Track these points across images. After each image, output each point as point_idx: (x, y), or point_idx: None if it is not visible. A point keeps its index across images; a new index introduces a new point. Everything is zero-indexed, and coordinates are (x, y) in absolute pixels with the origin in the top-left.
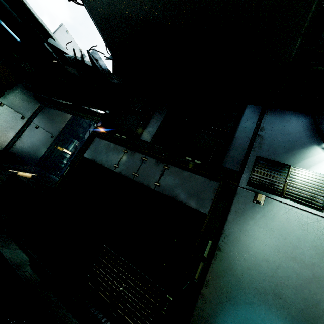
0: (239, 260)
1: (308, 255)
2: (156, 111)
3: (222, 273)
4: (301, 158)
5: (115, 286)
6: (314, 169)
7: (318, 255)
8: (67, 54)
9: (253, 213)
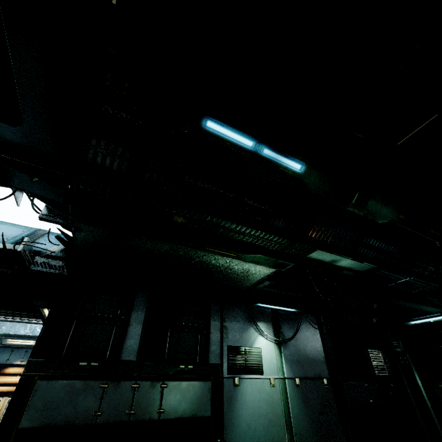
0: (238, 440)
1: (264, 409)
2: (131, 314)
3: None
4: (248, 339)
5: None
6: (254, 346)
7: (267, 405)
8: None
9: (236, 396)
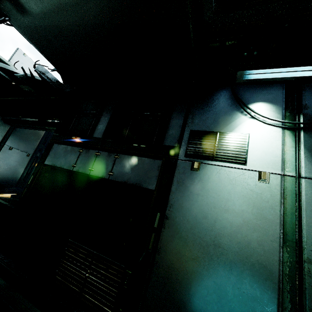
0: (184, 223)
1: (237, 205)
2: (104, 109)
3: (171, 238)
4: (225, 124)
5: (81, 274)
6: (236, 131)
7: (245, 202)
8: (16, 74)
9: (192, 180)
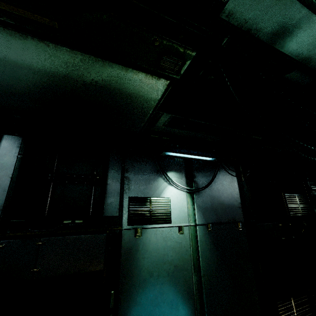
0: (137, 289)
1: (170, 256)
2: None
3: (128, 309)
4: (155, 189)
5: None
6: (162, 196)
7: (174, 252)
8: None
9: (137, 246)
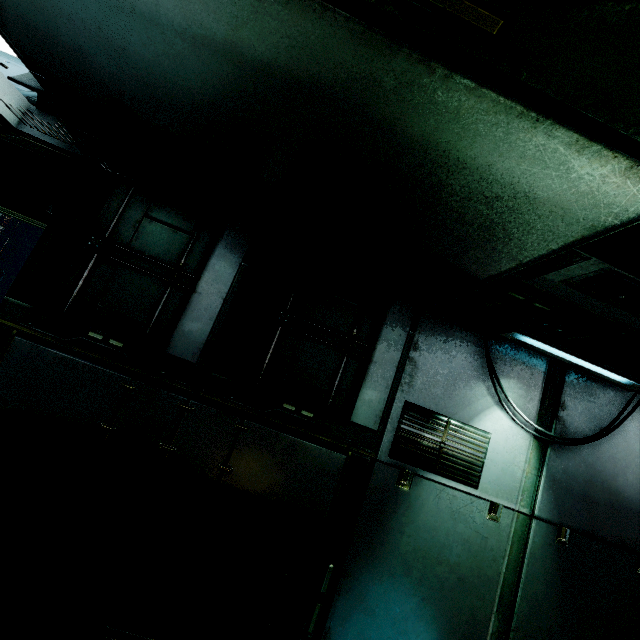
0: (374, 584)
1: (455, 554)
2: (203, 273)
3: (350, 610)
4: (462, 404)
5: None
6: (475, 424)
7: (466, 550)
8: None
9: (396, 505)
